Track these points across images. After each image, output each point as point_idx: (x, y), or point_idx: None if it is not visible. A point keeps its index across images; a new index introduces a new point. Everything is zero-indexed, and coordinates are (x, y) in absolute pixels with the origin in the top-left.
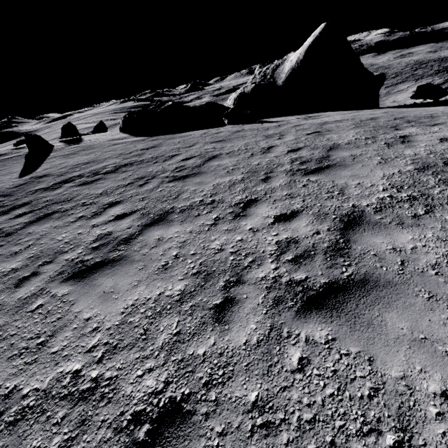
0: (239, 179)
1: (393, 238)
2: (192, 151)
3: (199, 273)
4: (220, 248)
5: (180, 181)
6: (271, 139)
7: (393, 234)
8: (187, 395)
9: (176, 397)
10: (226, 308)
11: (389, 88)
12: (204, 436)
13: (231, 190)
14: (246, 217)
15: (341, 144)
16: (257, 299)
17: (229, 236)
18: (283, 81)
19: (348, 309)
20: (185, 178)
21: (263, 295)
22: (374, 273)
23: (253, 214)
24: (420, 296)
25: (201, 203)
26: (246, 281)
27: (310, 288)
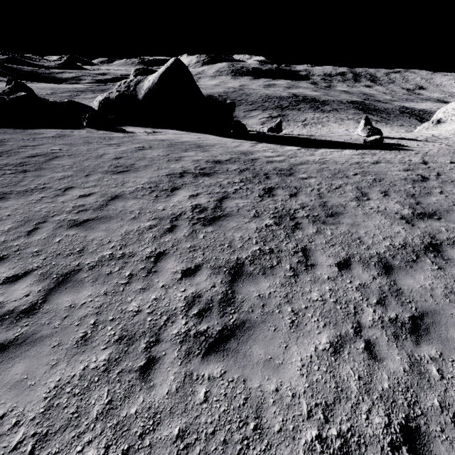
0: (69, 175)
1: (127, 203)
2: (39, 150)
3: (23, 221)
4: (40, 210)
5: (22, 174)
6: (109, 148)
7: (128, 202)
8: (6, 254)
9: (1, 256)
10: (34, 231)
11: (246, 113)
12: (11, 261)
13: (60, 181)
14: (63, 196)
15: (147, 157)
16: (51, 227)
17: (48, 205)
18: (142, 96)
19: (89, 226)
20: (27, 172)
21: (55, 225)
22: (108, 214)
23: (67, 194)
24: (118, 220)
25: (35, 188)
26: (49, 221)
27: (78, 221)
